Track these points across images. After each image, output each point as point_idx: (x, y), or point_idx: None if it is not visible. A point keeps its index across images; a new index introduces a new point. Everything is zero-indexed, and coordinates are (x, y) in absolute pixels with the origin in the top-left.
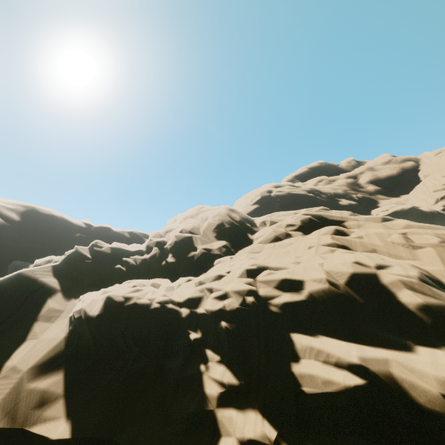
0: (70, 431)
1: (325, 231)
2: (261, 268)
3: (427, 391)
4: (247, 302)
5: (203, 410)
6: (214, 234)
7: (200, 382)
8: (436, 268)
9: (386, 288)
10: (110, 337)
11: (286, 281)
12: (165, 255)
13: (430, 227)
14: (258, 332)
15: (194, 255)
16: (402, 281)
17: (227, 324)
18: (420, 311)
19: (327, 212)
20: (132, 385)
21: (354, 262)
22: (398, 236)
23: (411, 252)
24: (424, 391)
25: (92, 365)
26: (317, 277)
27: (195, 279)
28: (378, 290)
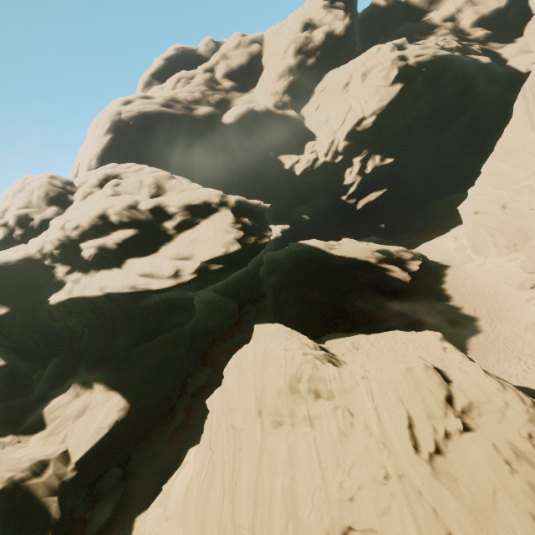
0: (7, 308)
1: (107, 186)
2: (66, 222)
3: (110, 243)
4: (61, 239)
5: (58, 280)
6: (44, 203)
7: (55, 274)
8: (141, 197)
9: (107, 216)
10: (2, 279)
11: (74, 225)
12: (12, 230)
13: (154, 171)
14: (71, 249)
15: (34, 224)
16: (112, 211)
17: (56, 251)
18: (115, 221)
19: (114, 168)
20: (27, 290)
21: (99, 208)
22: (135, 182)
23: (138, 190)
24: (109, 244)
25: (1, 293)
26: (84, 220)
27: (37, 238)
28: (105, 217)
